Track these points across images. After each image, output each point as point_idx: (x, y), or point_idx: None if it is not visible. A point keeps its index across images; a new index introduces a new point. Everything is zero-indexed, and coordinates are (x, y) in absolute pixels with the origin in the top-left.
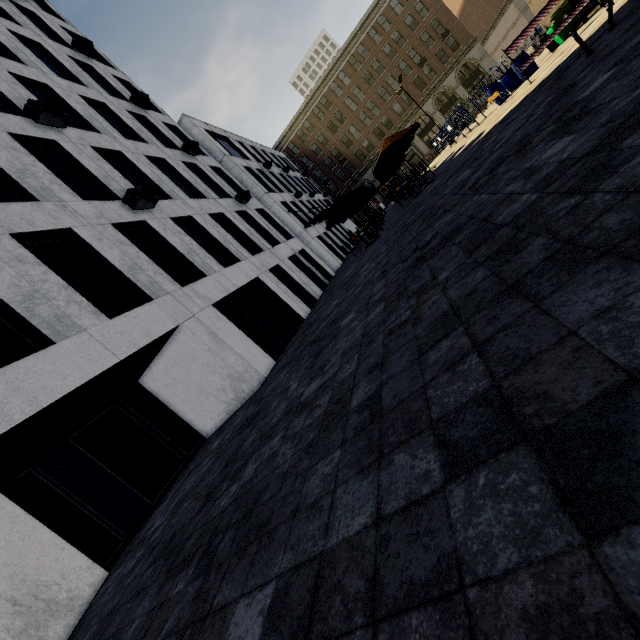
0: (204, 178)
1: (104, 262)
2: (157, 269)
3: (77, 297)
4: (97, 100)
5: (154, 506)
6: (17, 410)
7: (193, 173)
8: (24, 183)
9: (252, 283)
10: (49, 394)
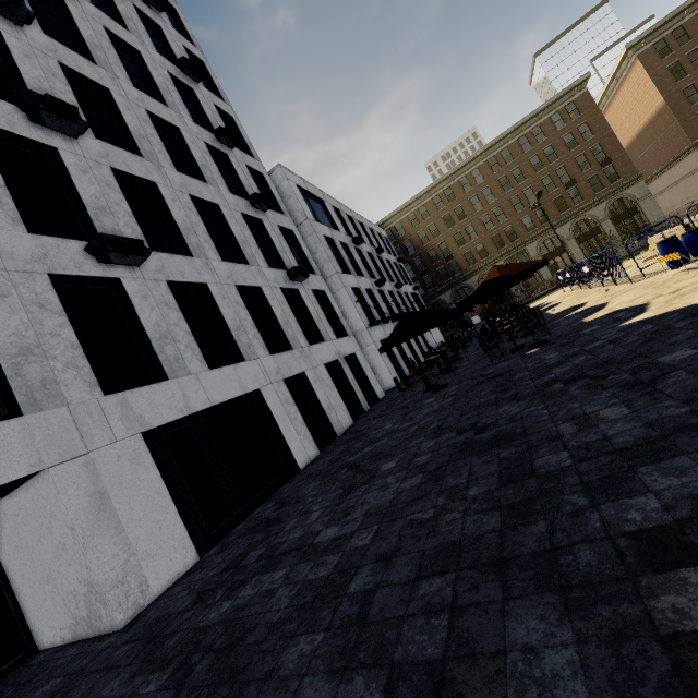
0: (264, 238)
1: None
2: (78, 358)
3: None
4: (170, 122)
5: None
6: None
7: (249, 230)
8: None
9: (248, 395)
10: None
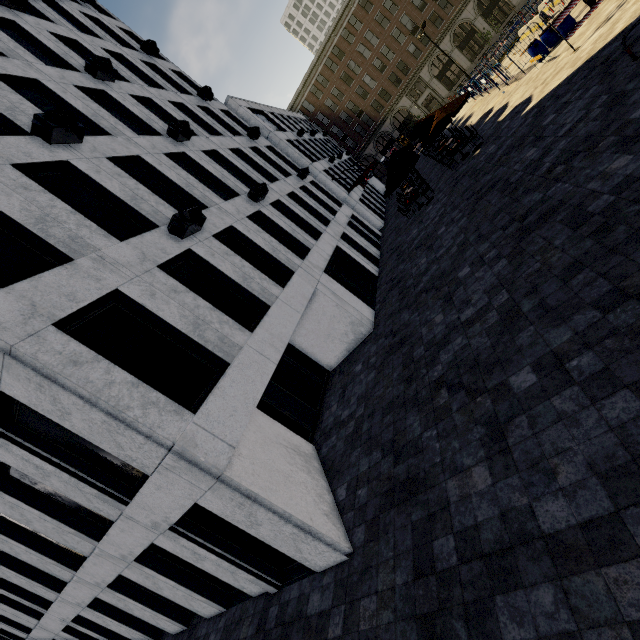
0: (265, 159)
1: (257, 248)
2: (285, 249)
3: (262, 275)
4: (178, 102)
5: (318, 413)
6: (279, 345)
7: (260, 157)
8: (194, 195)
9: (333, 251)
10: (285, 336)
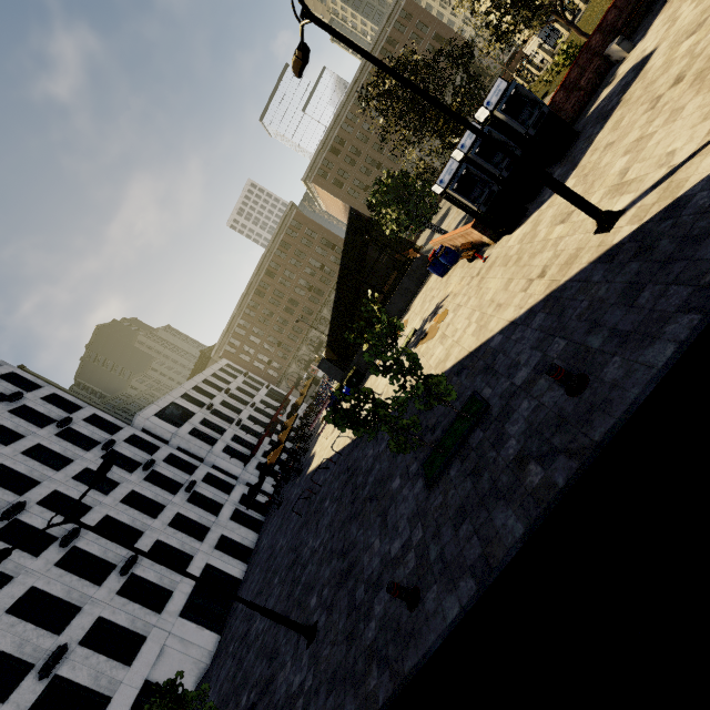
0: (161, 477)
1: (119, 626)
2: (145, 611)
3: (114, 663)
4: (82, 469)
5: None
6: None
7: (153, 485)
8: (73, 600)
9: (204, 569)
10: None
